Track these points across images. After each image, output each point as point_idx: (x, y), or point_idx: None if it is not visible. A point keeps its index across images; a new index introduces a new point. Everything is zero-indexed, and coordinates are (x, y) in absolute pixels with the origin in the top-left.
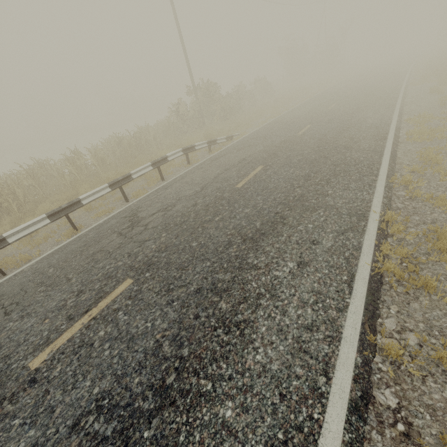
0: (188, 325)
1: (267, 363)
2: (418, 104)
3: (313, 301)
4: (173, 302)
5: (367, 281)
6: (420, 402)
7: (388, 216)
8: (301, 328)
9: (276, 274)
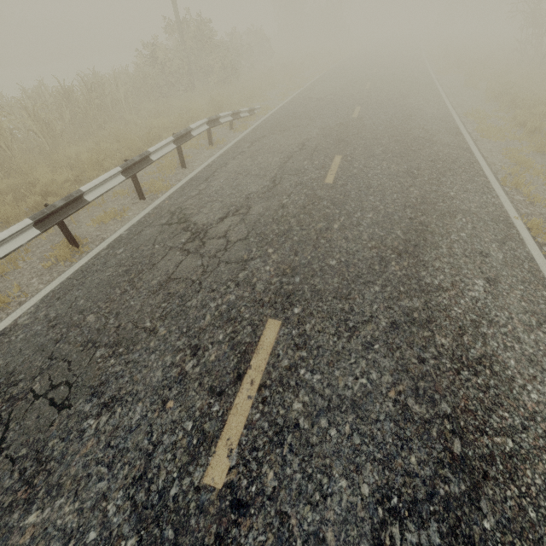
0: (420, 373)
1: None
2: (461, 97)
3: (536, 322)
4: (372, 344)
5: None
6: None
7: (534, 223)
8: None
9: (472, 295)
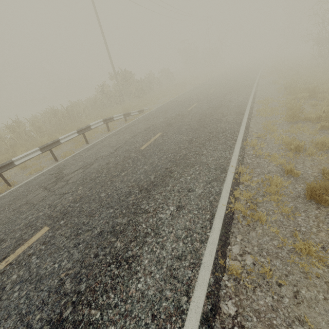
0: (88, 263)
1: (145, 290)
2: (265, 91)
3: (185, 236)
4: (79, 244)
5: (222, 218)
6: (251, 308)
7: (240, 169)
8: (173, 258)
9: (160, 216)
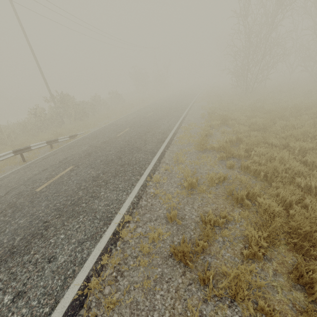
0: None
1: None
2: (193, 116)
3: None
4: None
5: (64, 311)
6: None
7: (126, 218)
8: None
9: None
